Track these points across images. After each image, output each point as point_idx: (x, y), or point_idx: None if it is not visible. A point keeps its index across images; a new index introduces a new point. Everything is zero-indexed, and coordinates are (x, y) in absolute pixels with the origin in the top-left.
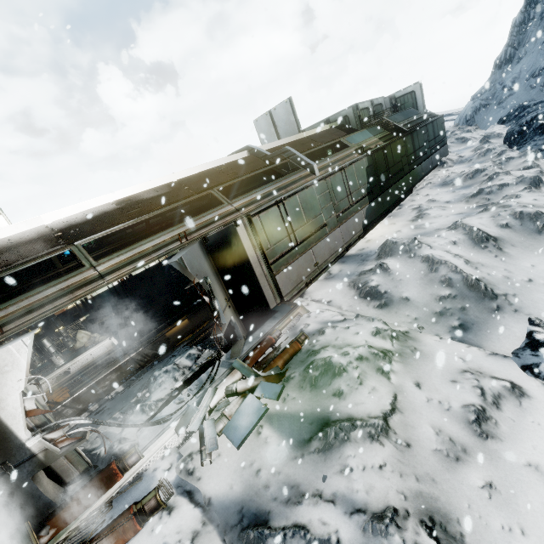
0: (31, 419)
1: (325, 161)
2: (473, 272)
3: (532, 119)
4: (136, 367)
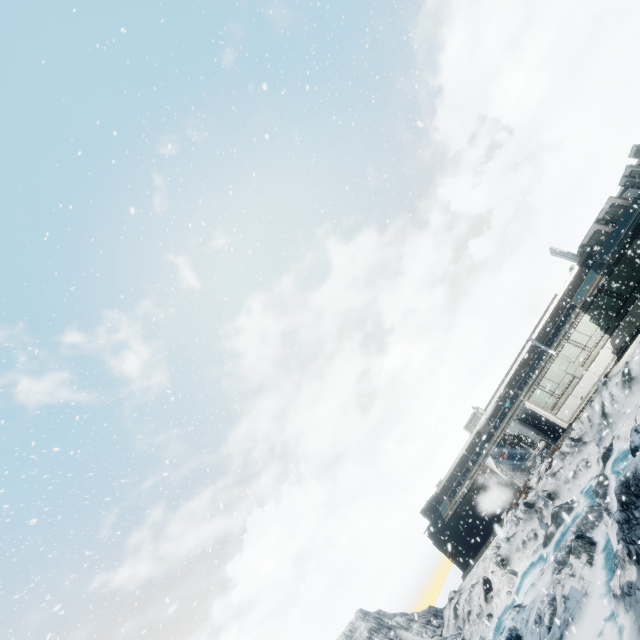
0: (504, 472)
1: (559, 336)
2: (608, 409)
3: None
4: None
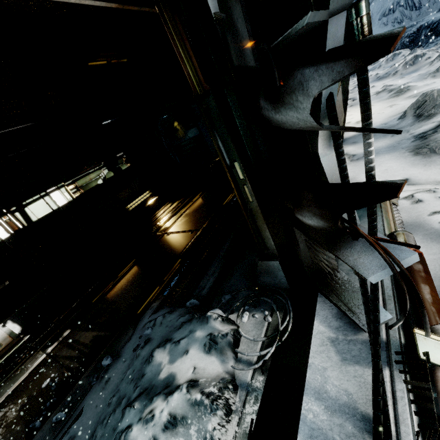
0: None
1: None
2: None
3: (418, 29)
4: (62, 378)
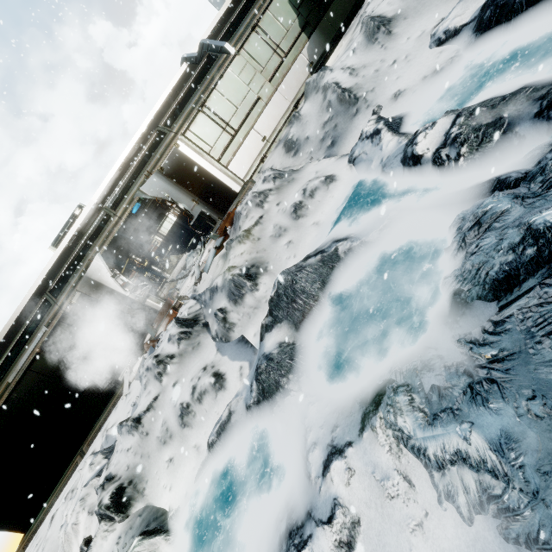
0: (129, 289)
1: (241, 27)
2: (350, 82)
3: None
4: None
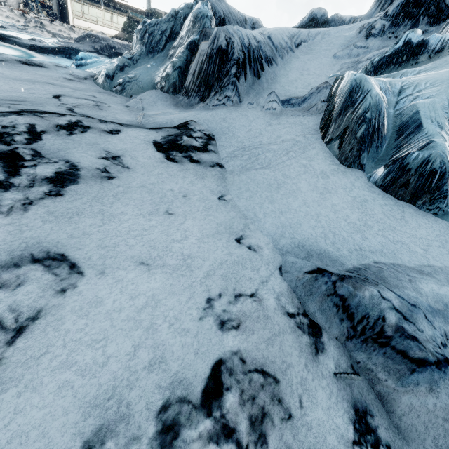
0: None
1: (111, 9)
2: None
3: None
4: None
